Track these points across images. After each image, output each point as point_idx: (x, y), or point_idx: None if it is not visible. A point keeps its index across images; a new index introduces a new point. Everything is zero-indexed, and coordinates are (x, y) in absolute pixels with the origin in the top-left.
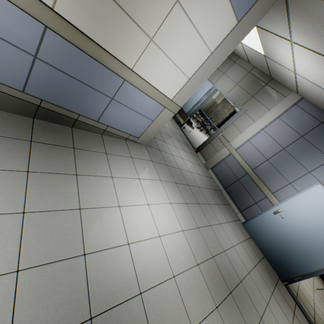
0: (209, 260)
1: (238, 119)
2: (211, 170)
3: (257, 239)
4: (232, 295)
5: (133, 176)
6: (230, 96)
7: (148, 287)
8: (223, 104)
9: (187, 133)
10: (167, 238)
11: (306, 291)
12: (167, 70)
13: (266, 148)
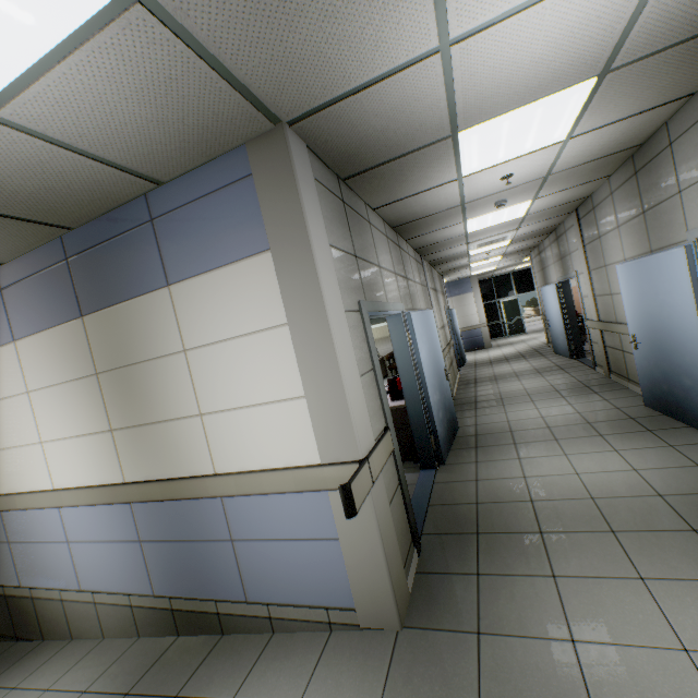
0: None
1: None
2: None
3: None
4: None
5: None
6: None
7: None
8: None
9: None
10: None
11: None
12: (257, 423)
13: None
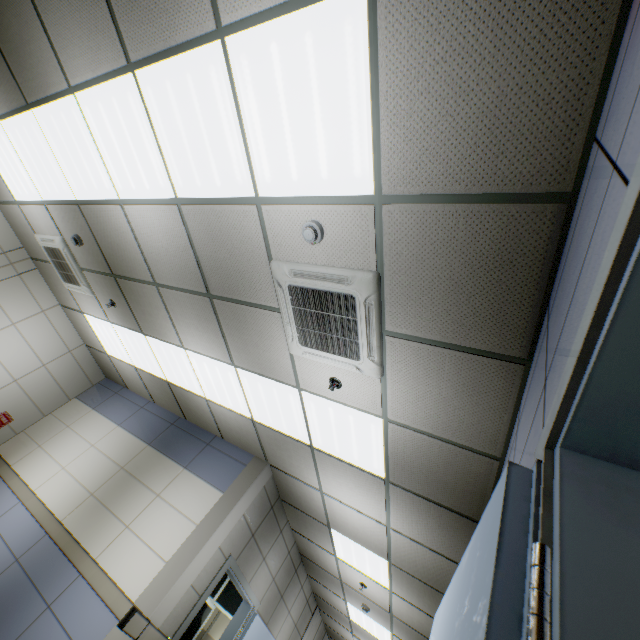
0: None
1: None
2: None
3: None
4: None
5: None
6: None
7: None
8: None
9: None
10: None
11: None
12: (138, 554)
13: None
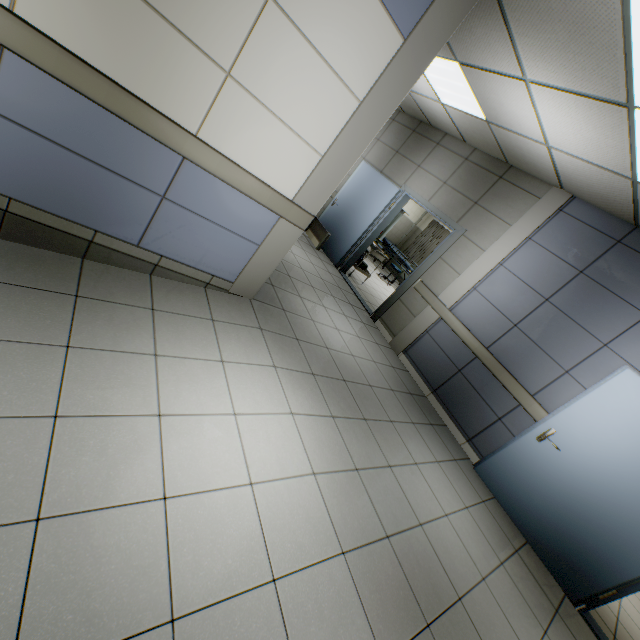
0: (377, 545)
1: (452, 248)
2: (404, 354)
3: (509, 501)
4: (431, 633)
5: (210, 356)
6: (433, 207)
7: (196, 605)
8: (432, 231)
9: (356, 285)
10: (270, 488)
11: (639, 629)
12: (273, 137)
13: (510, 302)
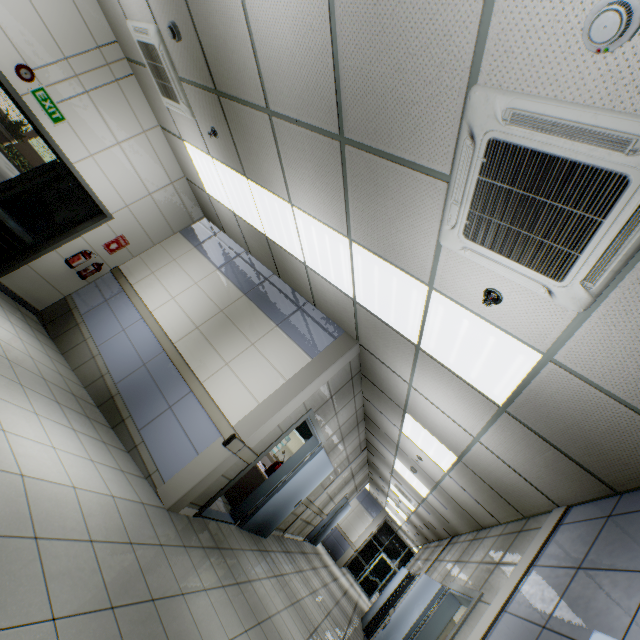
0: None
1: (466, 620)
2: None
3: None
4: None
5: (91, 454)
6: (463, 586)
7: None
8: None
9: None
10: (3, 438)
11: None
12: (236, 389)
13: None
